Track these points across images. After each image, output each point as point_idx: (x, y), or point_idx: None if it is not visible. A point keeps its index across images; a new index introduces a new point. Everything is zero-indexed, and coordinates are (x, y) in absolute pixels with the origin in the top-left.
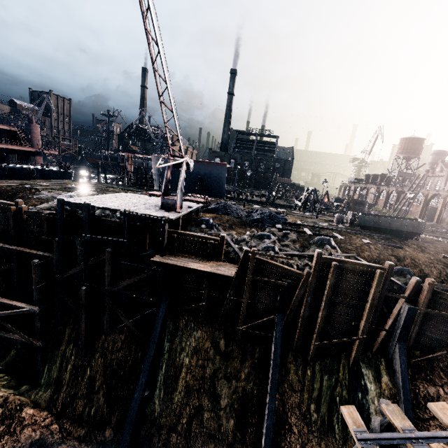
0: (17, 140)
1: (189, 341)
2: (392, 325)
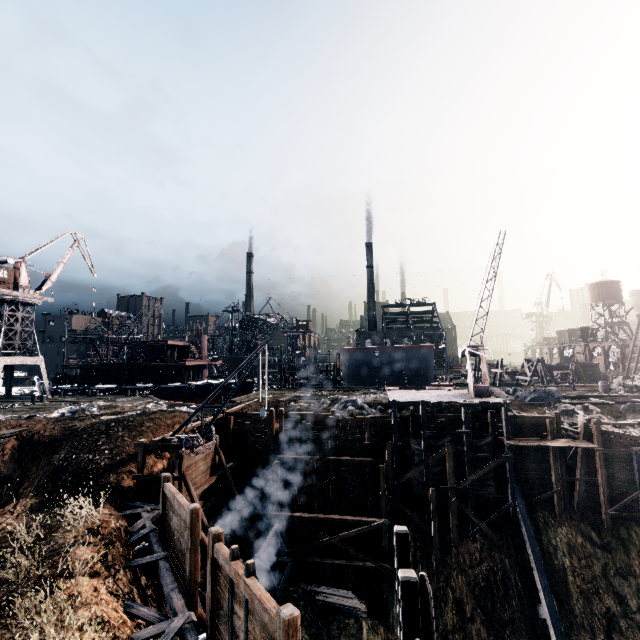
0: (184, 355)
1: (558, 537)
2: None
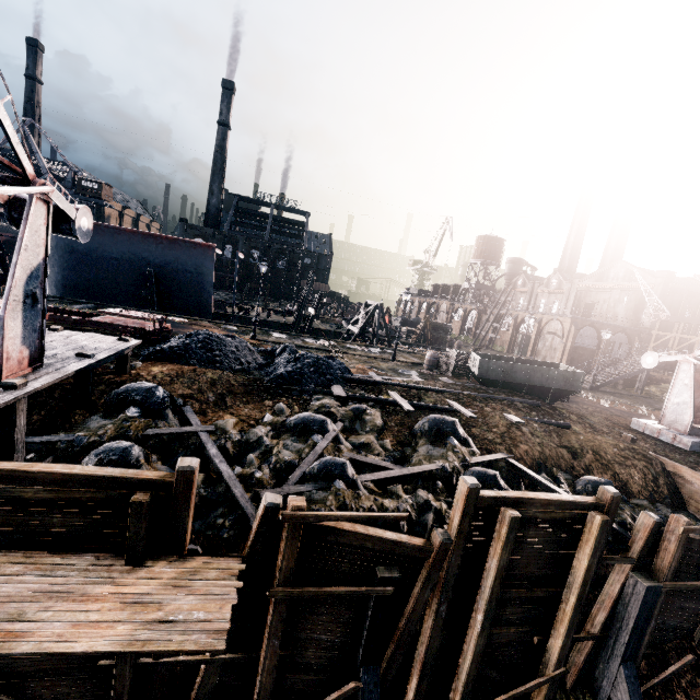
0: None
1: None
2: (606, 623)
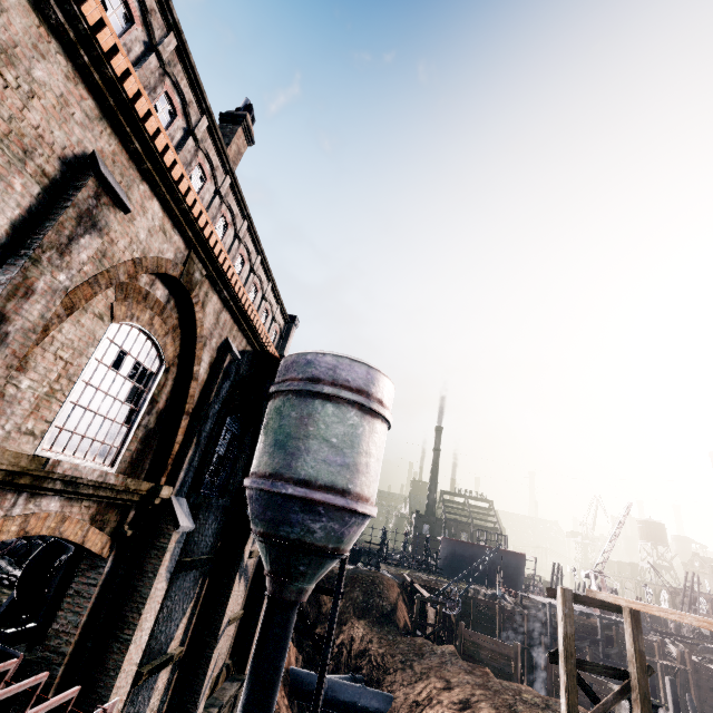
0: None
1: None
2: None
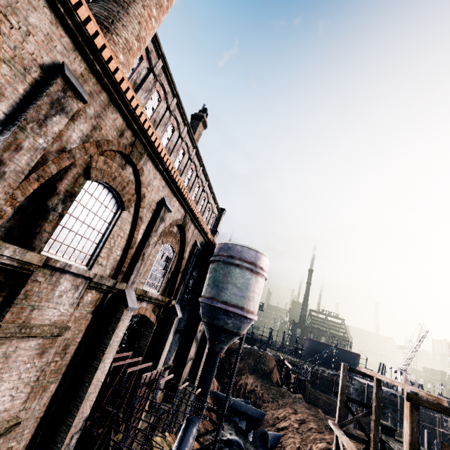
0: None
1: None
2: None
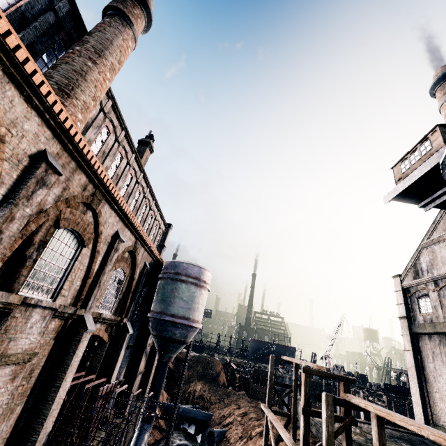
0: None
1: None
2: None
